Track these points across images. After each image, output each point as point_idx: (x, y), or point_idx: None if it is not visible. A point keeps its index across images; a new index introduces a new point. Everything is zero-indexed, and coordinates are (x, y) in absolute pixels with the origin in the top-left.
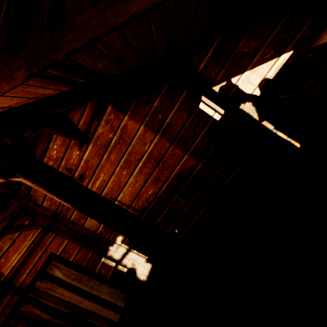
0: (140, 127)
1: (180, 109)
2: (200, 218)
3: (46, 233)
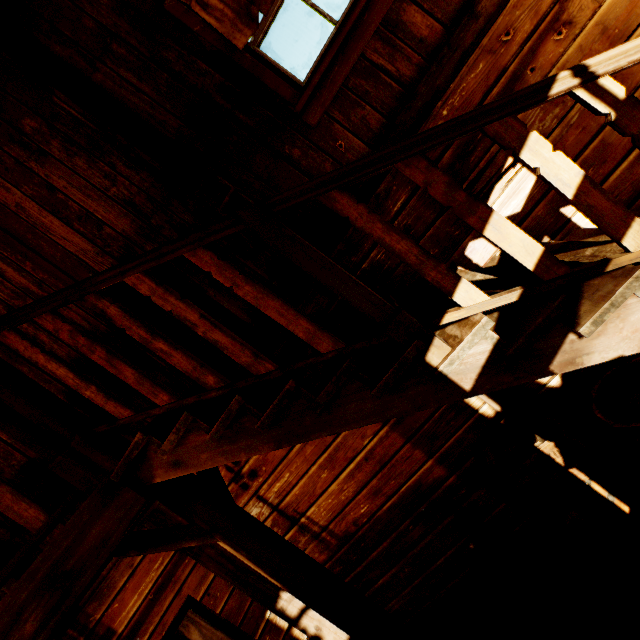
0: None
1: None
2: (445, 562)
3: (182, 558)
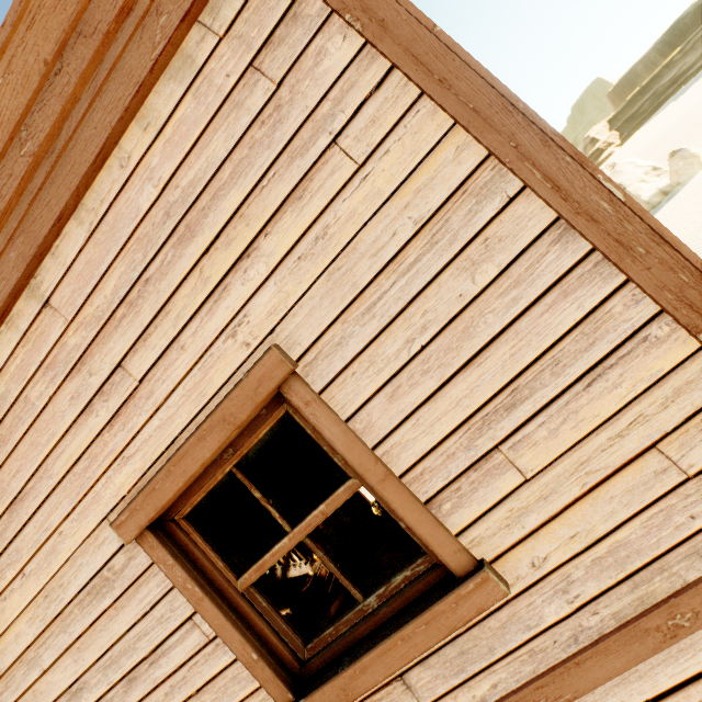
0: None
1: None
2: None
3: None
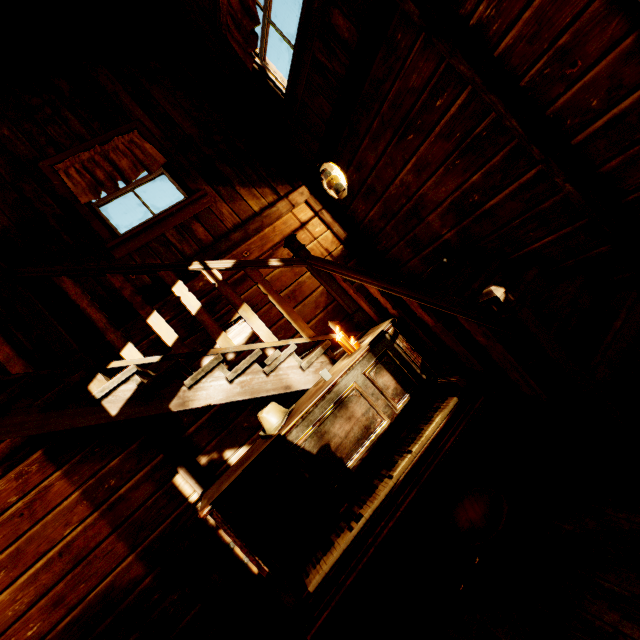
0: (74, 493)
1: (148, 477)
2: None
3: None
